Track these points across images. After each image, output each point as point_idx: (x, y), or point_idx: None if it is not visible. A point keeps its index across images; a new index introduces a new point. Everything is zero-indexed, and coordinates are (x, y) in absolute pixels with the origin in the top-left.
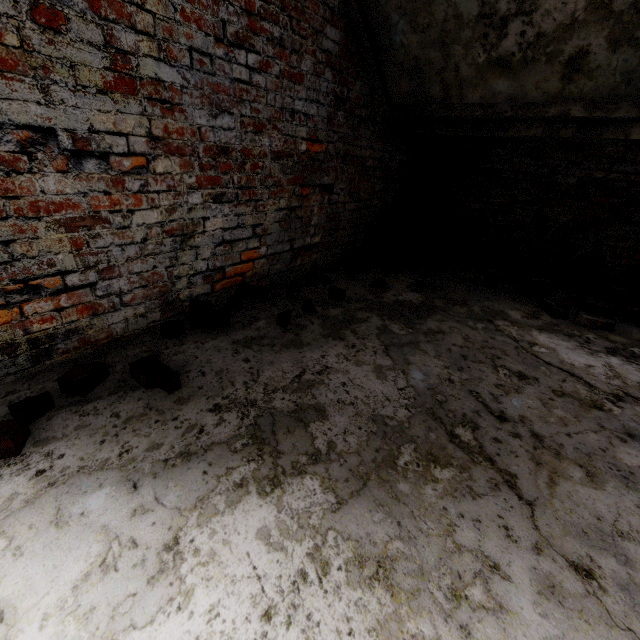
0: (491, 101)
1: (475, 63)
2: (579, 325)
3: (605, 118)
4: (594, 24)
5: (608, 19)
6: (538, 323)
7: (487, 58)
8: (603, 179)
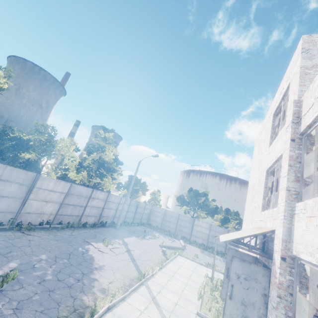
0: None
1: None
2: None
3: None
4: None
5: None
6: None
7: None
8: None
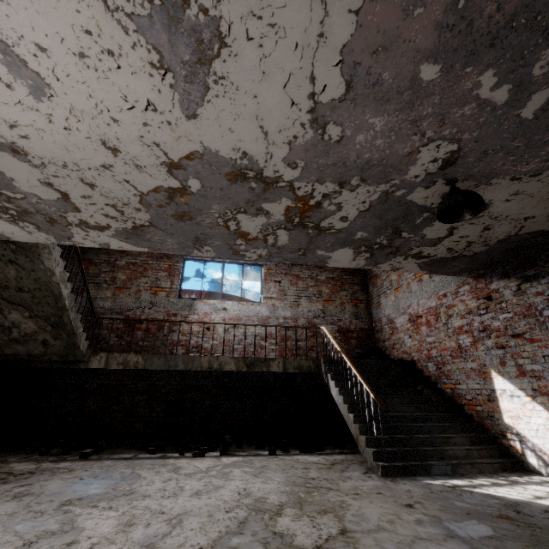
0: (19, 353)
1: (4, 339)
2: (52, 455)
3: (68, 360)
4: (44, 333)
5: (48, 332)
6: (24, 459)
7: (9, 338)
8: (108, 384)
